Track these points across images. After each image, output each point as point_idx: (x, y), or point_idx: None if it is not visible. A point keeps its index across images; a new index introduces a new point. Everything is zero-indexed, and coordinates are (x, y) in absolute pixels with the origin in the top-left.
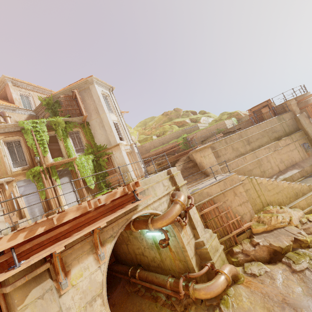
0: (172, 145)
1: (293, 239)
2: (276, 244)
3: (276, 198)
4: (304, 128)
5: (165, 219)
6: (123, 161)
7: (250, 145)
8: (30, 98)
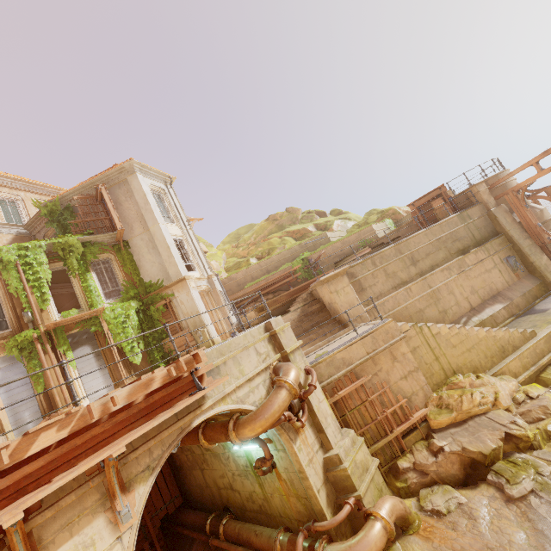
0: (283, 273)
1: (503, 435)
2: (474, 449)
3: (467, 360)
4: (506, 231)
5: (260, 420)
6: (194, 308)
7: (417, 266)
8: (20, 203)
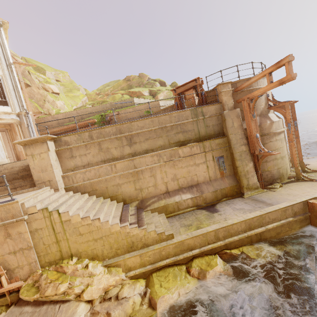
0: (81, 123)
1: None
2: None
3: (90, 247)
4: (228, 134)
5: None
6: None
7: (133, 147)
8: None
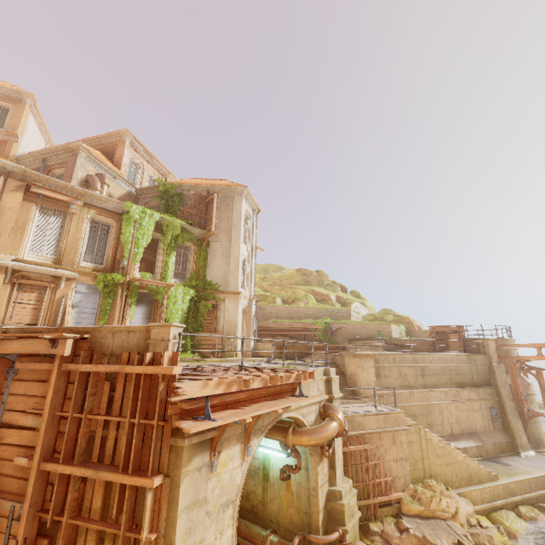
0: (307, 326)
1: (456, 541)
2: (432, 540)
3: (443, 471)
4: (498, 387)
5: (317, 436)
6: (235, 319)
7: (424, 378)
8: (141, 170)
